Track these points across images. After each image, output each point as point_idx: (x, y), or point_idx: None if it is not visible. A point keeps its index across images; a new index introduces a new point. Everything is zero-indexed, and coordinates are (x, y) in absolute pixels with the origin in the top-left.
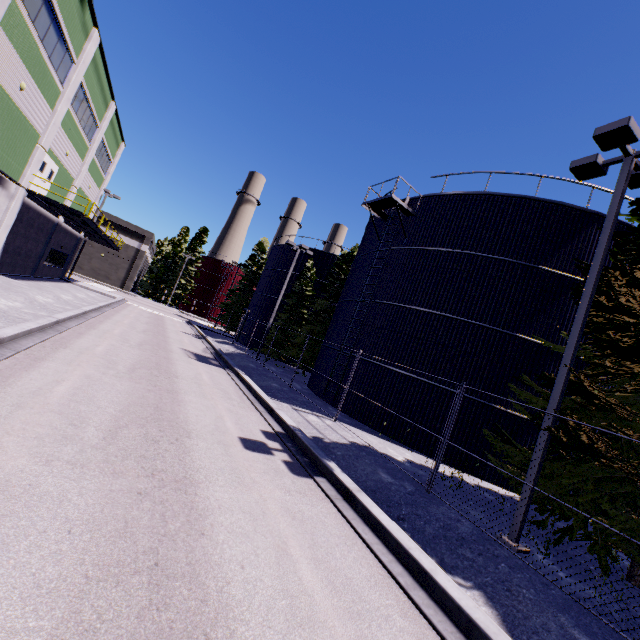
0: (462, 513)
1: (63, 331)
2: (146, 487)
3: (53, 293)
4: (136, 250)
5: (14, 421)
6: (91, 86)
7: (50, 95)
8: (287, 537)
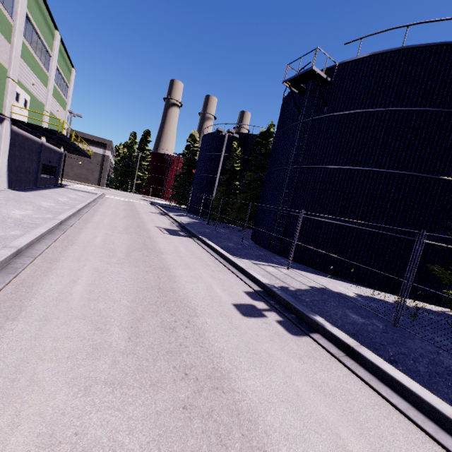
0: (433, 343)
1: (67, 229)
2: (187, 396)
3: (53, 198)
4: (102, 156)
5: (44, 340)
6: (35, 17)
7: (4, 29)
8: (335, 426)
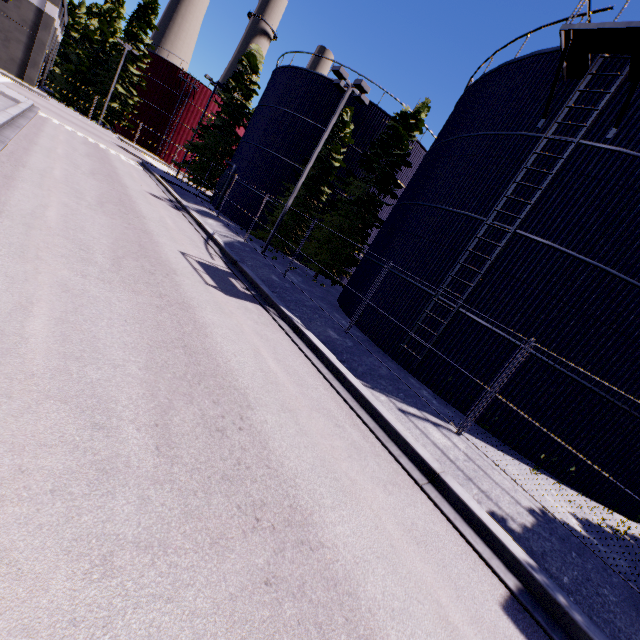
0: None
1: None
2: None
3: None
4: (36, 10)
5: None
6: None
7: None
8: None
